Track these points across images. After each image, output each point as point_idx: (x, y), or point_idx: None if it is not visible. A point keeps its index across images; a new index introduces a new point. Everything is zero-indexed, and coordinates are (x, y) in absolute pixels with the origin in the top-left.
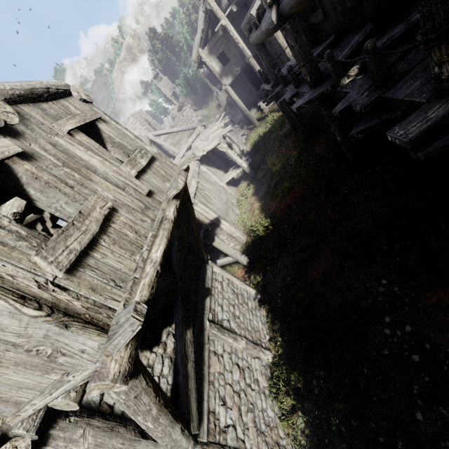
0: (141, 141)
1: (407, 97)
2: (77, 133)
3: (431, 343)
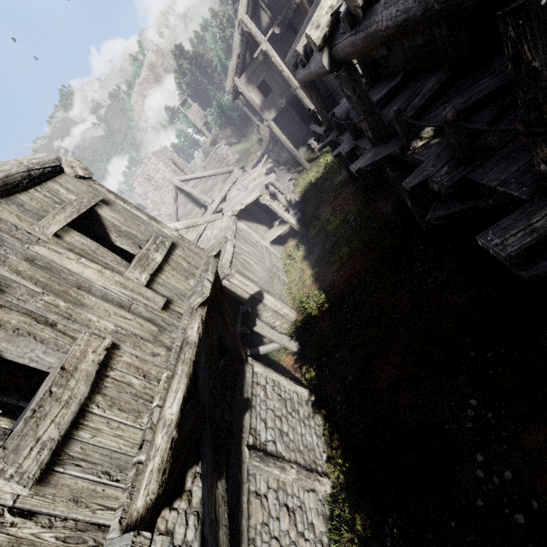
0: (157, 223)
1: (502, 187)
2: (67, 233)
3: (539, 500)
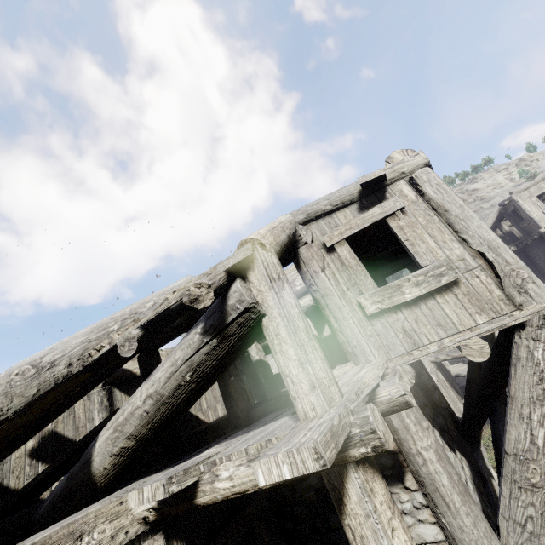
0: None
1: None
2: None
3: None
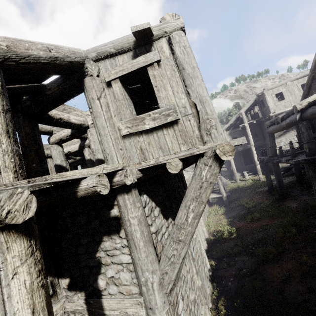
0: None
1: None
2: None
3: None
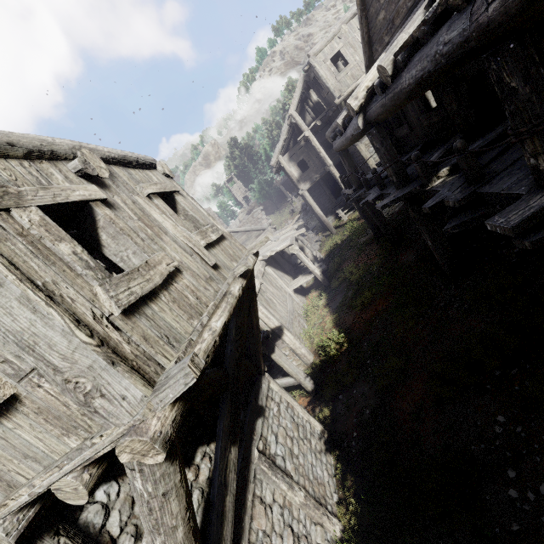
0: (213, 219)
1: (505, 191)
2: (156, 198)
3: None
